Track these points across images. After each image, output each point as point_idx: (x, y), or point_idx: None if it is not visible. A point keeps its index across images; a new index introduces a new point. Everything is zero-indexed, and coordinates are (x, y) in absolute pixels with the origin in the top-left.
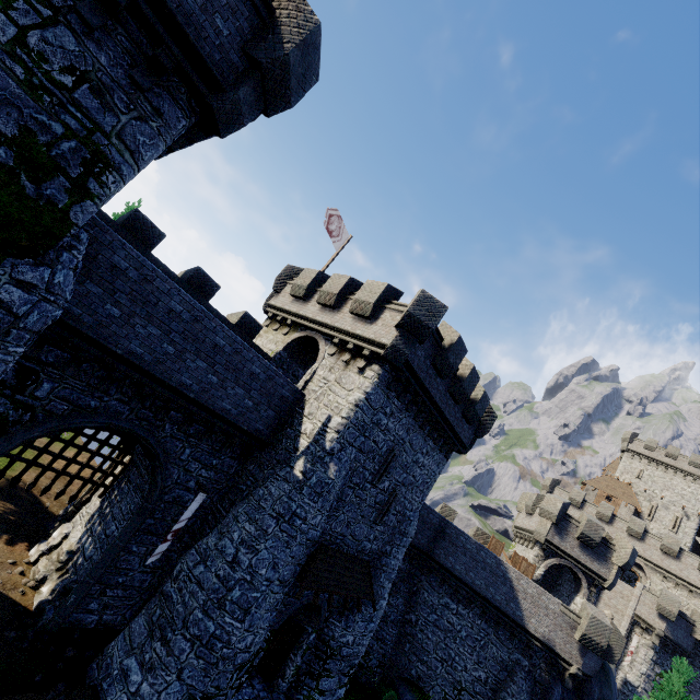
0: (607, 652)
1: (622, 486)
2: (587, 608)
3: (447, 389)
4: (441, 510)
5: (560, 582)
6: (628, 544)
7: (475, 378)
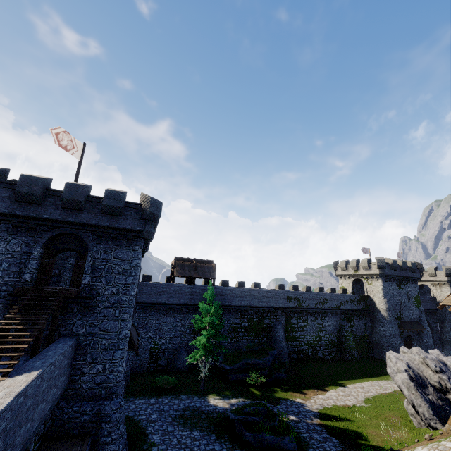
0: None
1: None
2: None
3: None
4: None
5: None
6: None
7: None
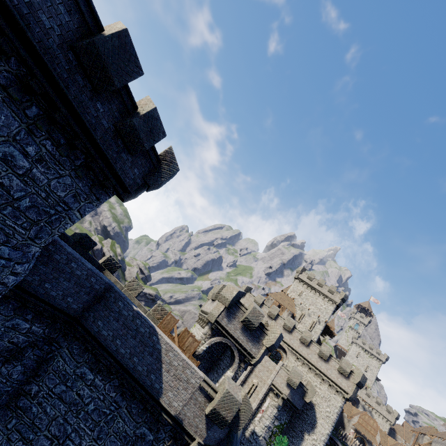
0: (235, 422)
1: (289, 299)
2: (226, 383)
3: (69, 43)
4: (128, 283)
5: (222, 357)
6: (278, 330)
7: (130, 60)
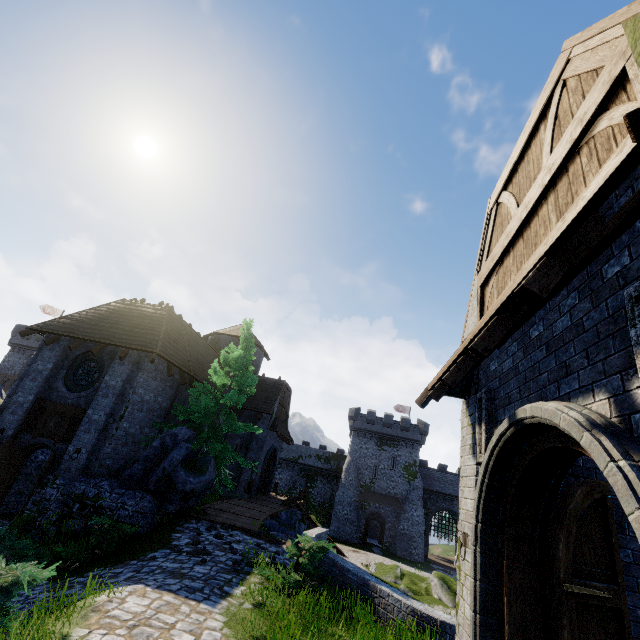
0: None
1: None
2: None
3: None
4: None
5: None
6: None
7: None
